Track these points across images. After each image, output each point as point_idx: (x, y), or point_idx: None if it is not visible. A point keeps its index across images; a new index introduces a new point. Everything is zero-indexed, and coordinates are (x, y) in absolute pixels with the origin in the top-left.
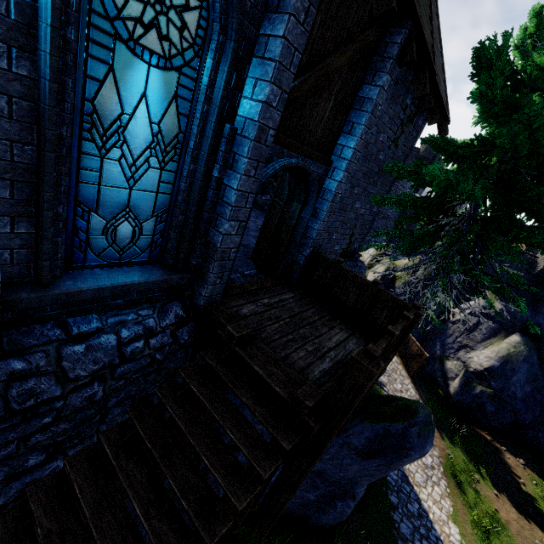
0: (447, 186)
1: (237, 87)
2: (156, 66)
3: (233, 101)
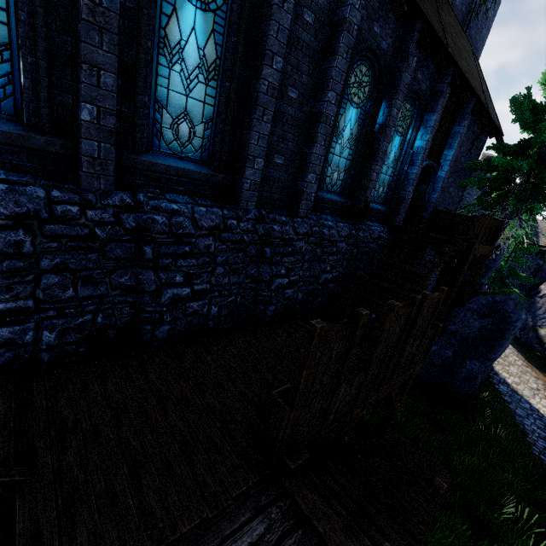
0: (507, 168)
1: (415, 138)
2: (399, 136)
3: (413, 142)
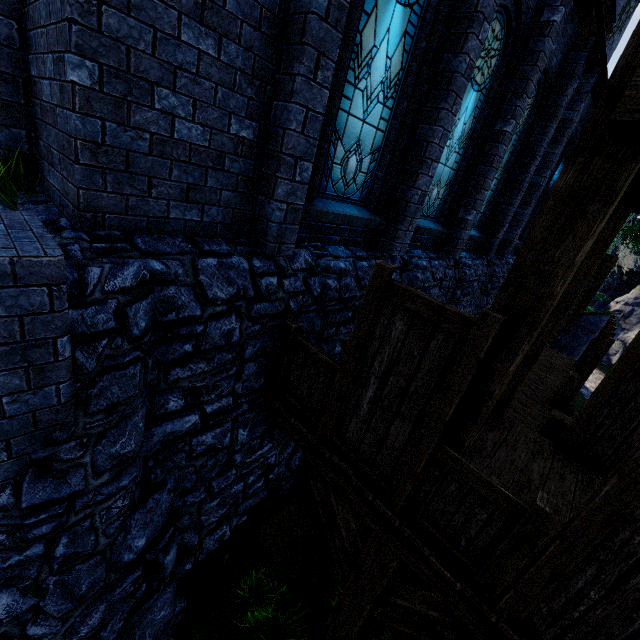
0: None
1: None
2: None
3: None
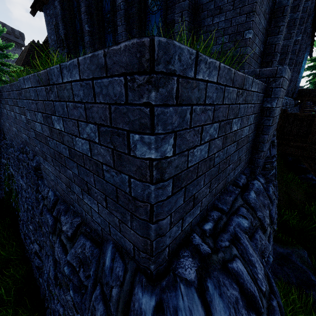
0: None
1: None
2: None
3: None
